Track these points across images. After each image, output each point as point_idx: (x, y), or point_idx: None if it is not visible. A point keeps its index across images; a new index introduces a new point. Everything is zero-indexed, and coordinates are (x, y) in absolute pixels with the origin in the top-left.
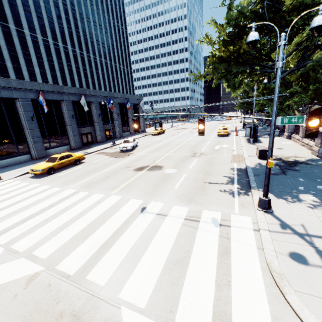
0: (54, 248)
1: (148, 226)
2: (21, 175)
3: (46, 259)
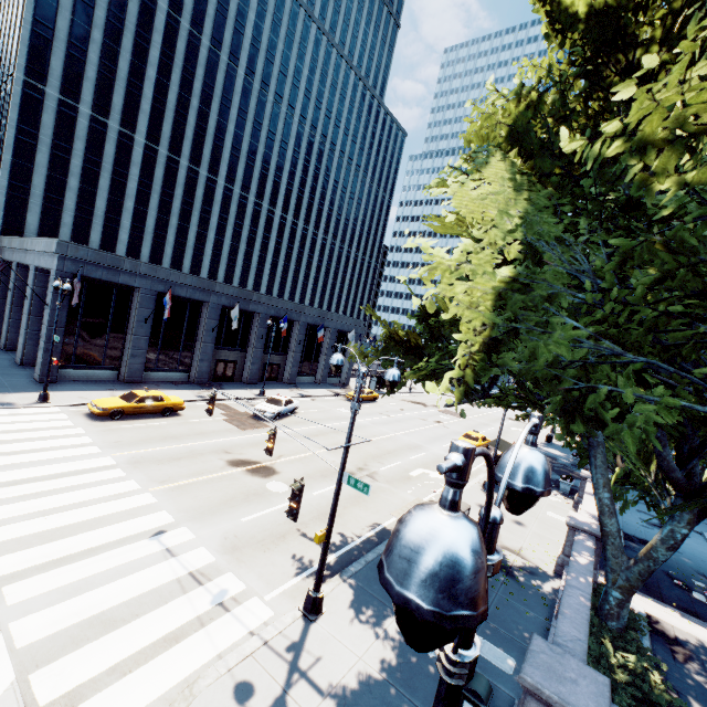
0: (9, 536)
1: (134, 560)
2: (77, 405)
3: None
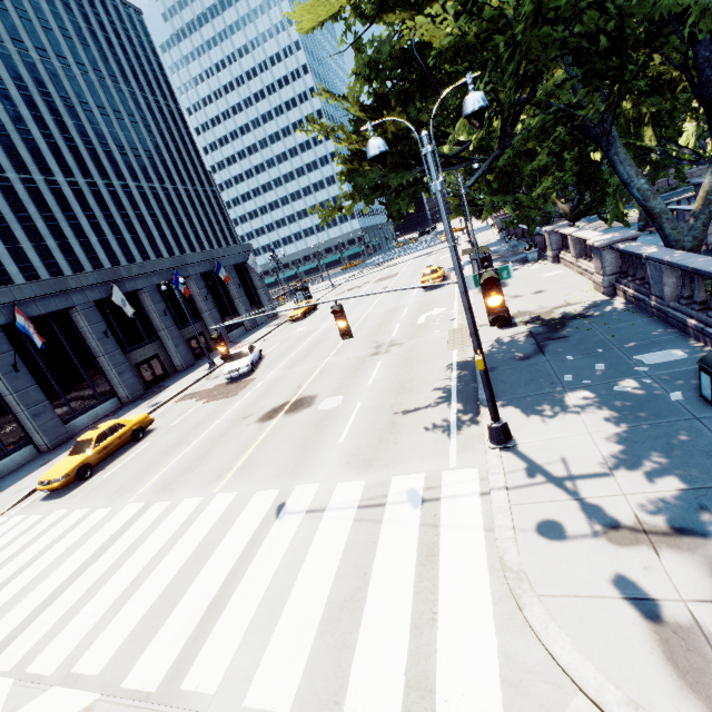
0: (114, 646)
1: (290, 544)
2: (22, 500)
3: (101, 674)
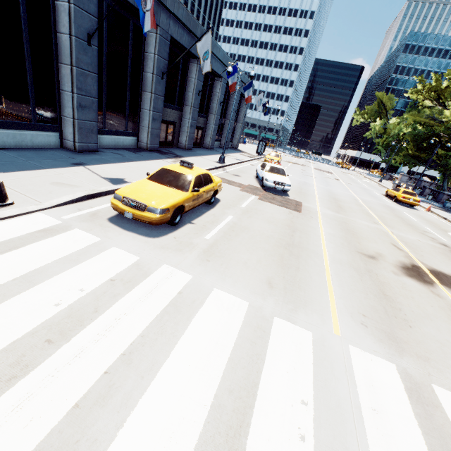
0: None
1: None
2: (71, 202)
3: None
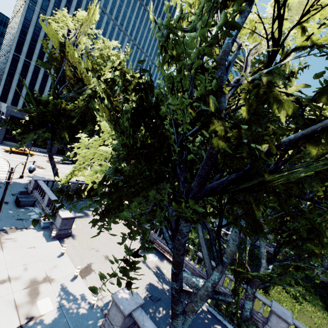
0: None
1: None
2: (3, 149)
3: None
